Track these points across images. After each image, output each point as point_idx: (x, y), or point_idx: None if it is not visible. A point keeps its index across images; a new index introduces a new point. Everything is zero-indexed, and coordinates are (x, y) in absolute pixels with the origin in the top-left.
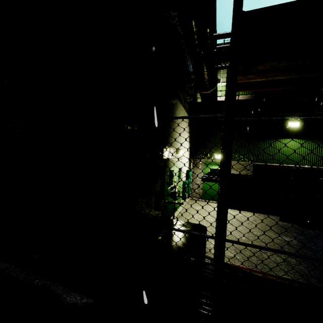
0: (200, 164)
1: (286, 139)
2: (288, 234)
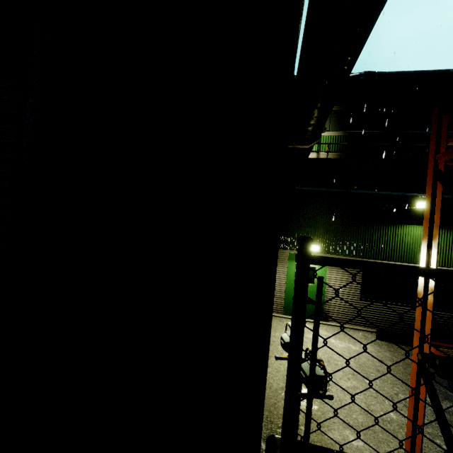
0: (282, 257)
1: (411, 226)
2: (449, 394)
